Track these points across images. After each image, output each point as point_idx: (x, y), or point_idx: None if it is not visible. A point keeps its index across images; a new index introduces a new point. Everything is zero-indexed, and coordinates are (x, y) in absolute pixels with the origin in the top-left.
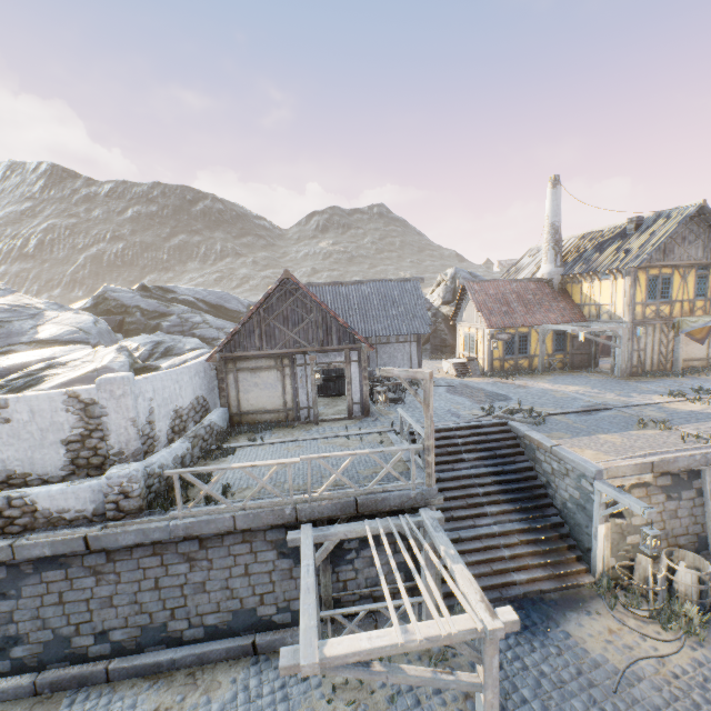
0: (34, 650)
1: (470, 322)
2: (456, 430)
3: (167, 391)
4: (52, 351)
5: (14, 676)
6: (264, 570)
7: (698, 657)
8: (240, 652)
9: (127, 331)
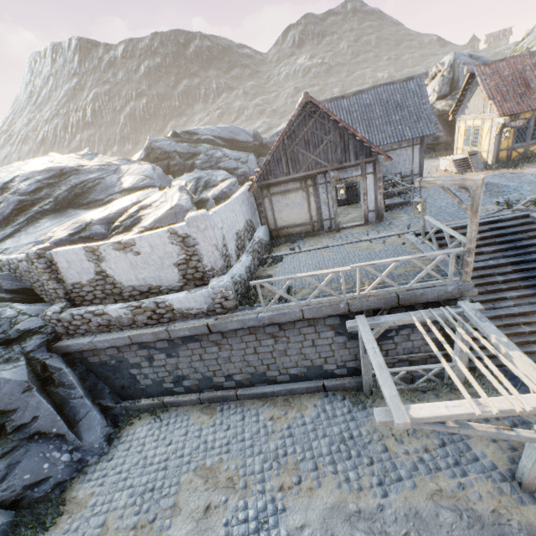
0: (194, 383)
1: (475, 114)
2: None
3: (229, 220)
4: (136, 196)
5: (187, 394)
6: (326, 343)
7: None
8: (315, 390)
9: (173, 172)
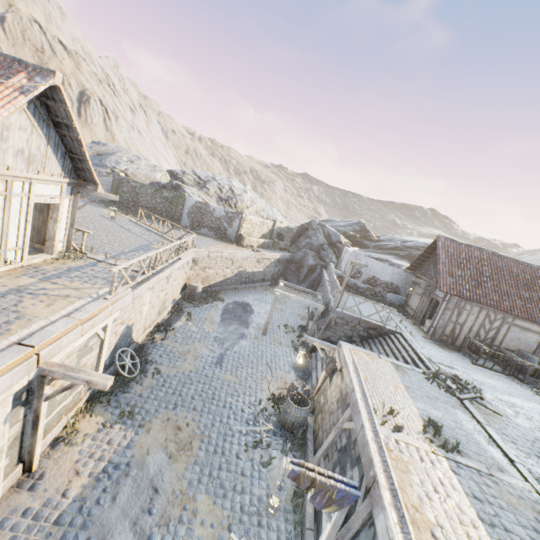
0: None
1: None
2: (414, 353)
3: (373, 267)
4: None
5: None
6: None
7: (264, 392)
8: None
9: None
